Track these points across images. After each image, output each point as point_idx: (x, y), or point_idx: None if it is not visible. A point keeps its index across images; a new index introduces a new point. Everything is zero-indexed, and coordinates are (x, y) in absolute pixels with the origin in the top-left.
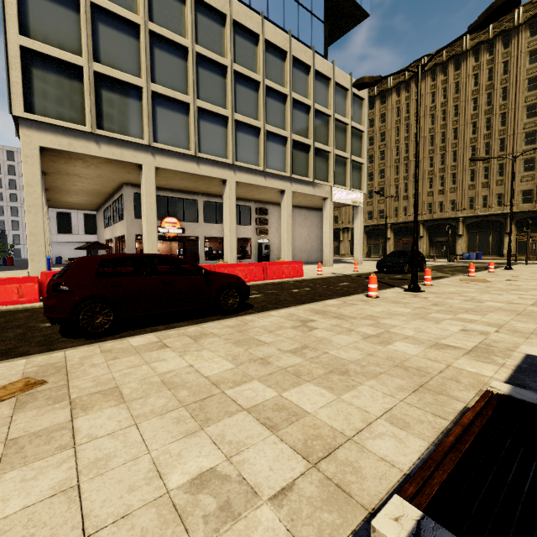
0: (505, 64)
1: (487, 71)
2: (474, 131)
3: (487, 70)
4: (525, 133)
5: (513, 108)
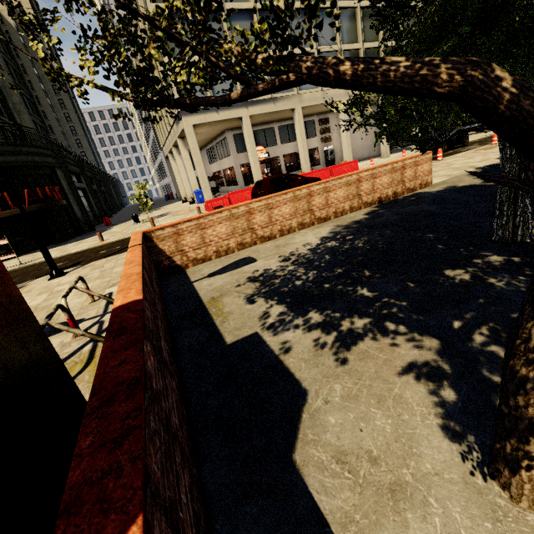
0: None
1: None
2: None
3: None
4: None
5: None
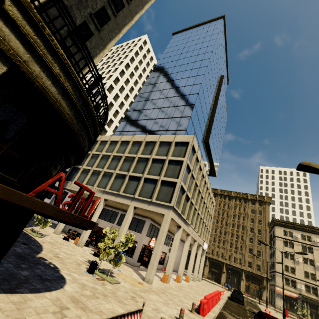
0: (244, 208)
1: (238, 207)
2: (233, 226)
3: (238, 207)
4: (249, 237)
5: (246, 225)
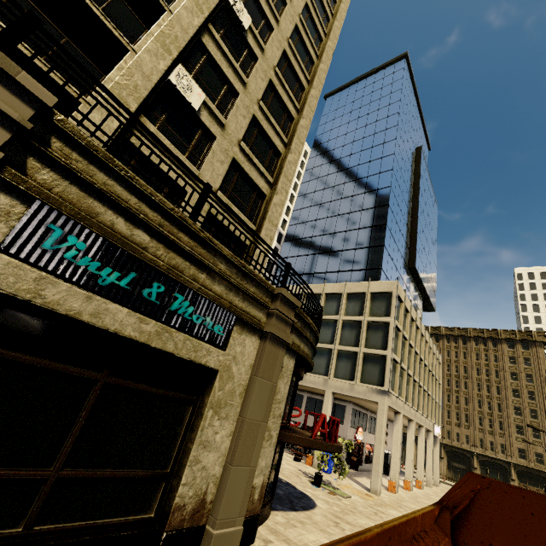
0: (495, 356)
1: (484, 354)
2: (479, 389)
3: (484, 354)
4: (514, 406)
5: (504, 386)
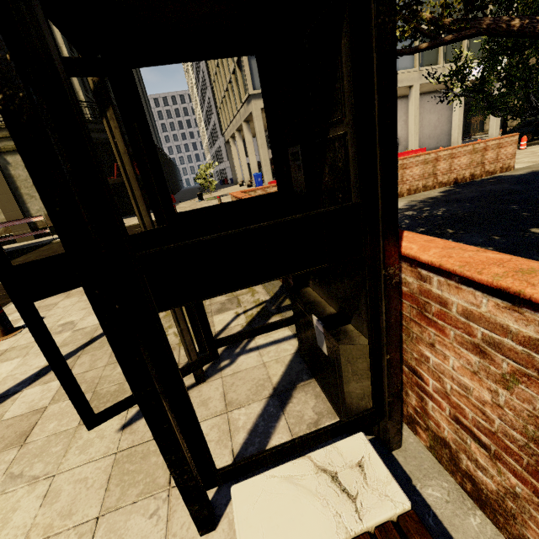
0: None
1: None
2: None
3: None
4: None
5: None
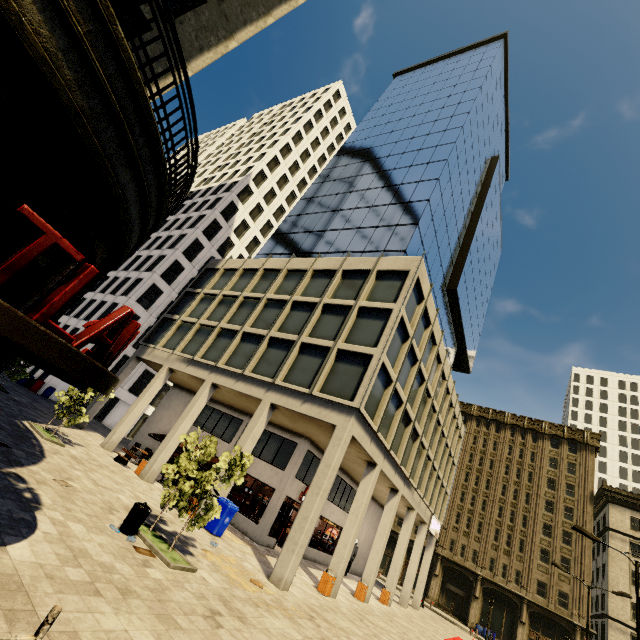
0: (532, 453)
1: (519, 449)
2: (503, 492)
3: (519, 449)
4: (543, 523)
5: (536, 494)
